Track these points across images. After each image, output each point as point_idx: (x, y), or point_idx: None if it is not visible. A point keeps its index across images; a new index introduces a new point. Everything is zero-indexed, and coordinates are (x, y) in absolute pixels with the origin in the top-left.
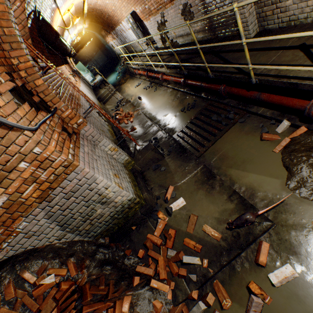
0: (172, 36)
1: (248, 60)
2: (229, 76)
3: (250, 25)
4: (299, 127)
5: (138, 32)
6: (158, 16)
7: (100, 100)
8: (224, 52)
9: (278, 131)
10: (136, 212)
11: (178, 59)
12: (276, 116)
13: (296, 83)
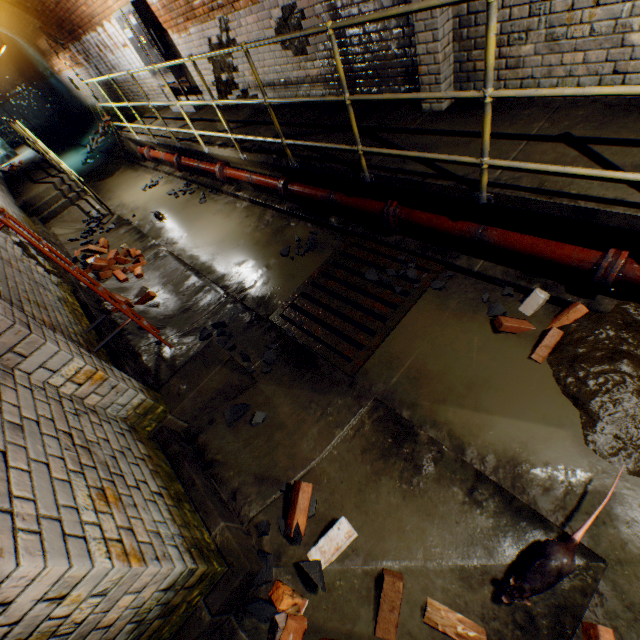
0: (246, 82)
1: (486, 146)
2: (419, 180)
3: (444, 83)
4: (569, 305)
5: (153, 54)
6: (213, 27)
7: (33, 212)
8: (386, 131)
9: (525, 311)
10: (192, 612)
11: (279, 129)
12: (515, 279)
13: (592, 210)
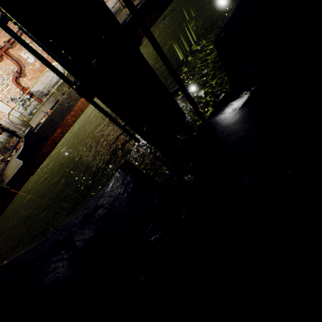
0: None
1: None
2: None
3: None
4: None
5: None
6: None
7: (11, 136)
8: None
9: None
10: None
11: None
12: None
13: None
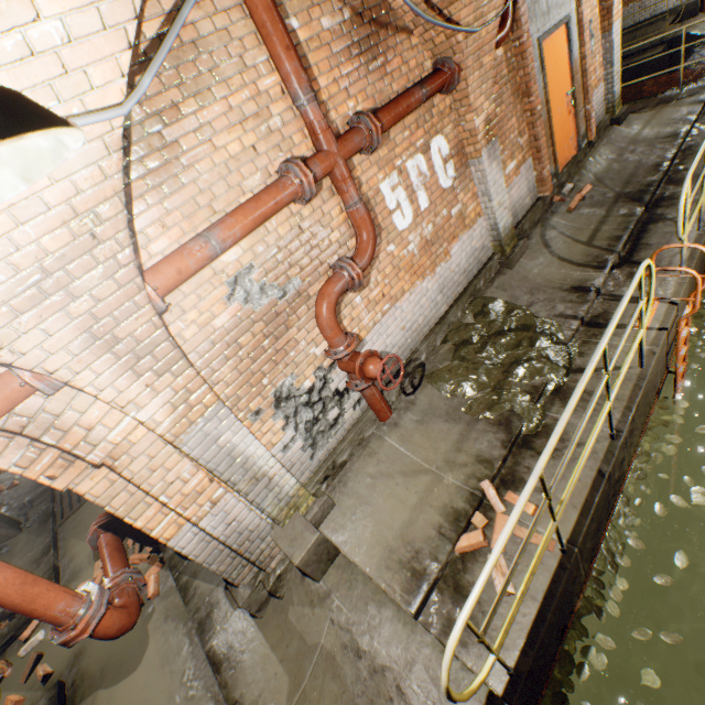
0: None
1: None
2: None
3: None
4: None
5: None
6: None
7: None
8: None
9: None
10: None
11: None
12: None
13: None
